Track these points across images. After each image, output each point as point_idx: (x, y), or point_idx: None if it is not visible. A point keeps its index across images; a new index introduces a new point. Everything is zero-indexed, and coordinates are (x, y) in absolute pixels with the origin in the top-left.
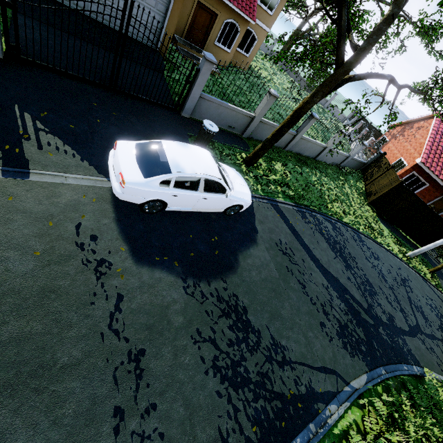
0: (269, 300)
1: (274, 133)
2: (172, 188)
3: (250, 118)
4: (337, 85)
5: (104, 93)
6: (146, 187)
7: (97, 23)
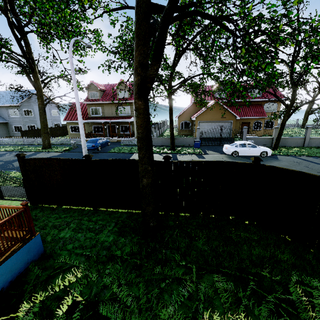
0: (283, 166)
1: (277, 135)
2: (238, 147)
3: (271, 139)
4: (292, 111)
5: (218, 146)
6: (232, 148)
7: (213, 138)
